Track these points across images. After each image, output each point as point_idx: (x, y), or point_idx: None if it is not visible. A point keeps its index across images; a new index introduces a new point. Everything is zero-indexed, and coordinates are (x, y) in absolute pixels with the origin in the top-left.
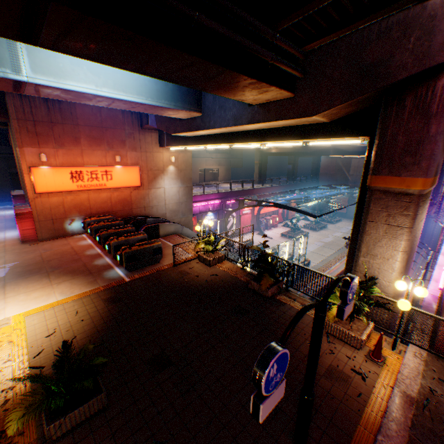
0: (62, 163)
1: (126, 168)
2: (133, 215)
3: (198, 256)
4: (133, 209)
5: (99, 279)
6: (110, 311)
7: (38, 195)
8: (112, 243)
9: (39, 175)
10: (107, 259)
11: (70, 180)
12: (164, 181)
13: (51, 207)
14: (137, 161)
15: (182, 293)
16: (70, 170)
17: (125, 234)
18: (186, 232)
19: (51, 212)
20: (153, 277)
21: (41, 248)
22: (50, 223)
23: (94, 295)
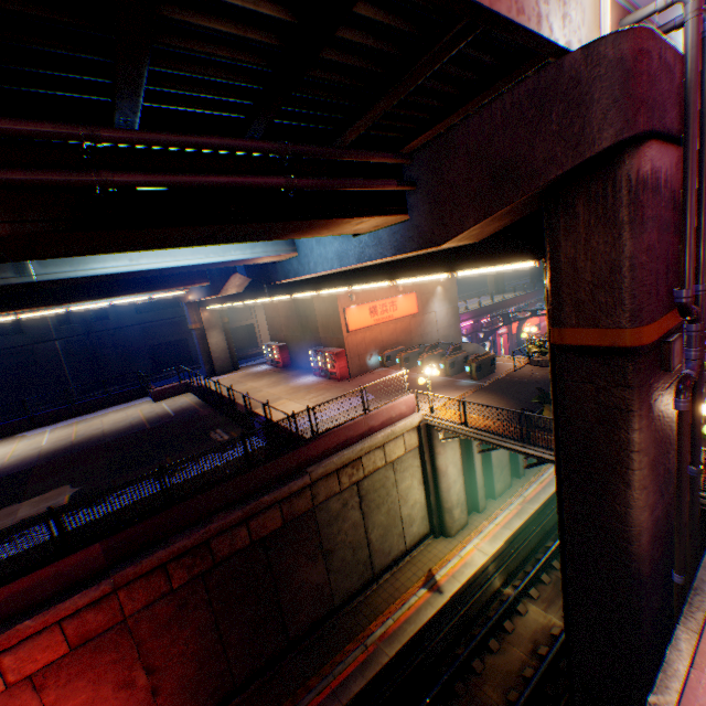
0: (361, 300)
1: (405, 296)
2: (412, 345)
3: (529, 361)
4: (412, 338)
5: (459, 387)
6: (503, 398)
7: (348, 334)
8: (447, 360)
9: (350, 315)
10: (441, 378)
11: (368, 316)
12: (433, 304)
13: (357, 344)
14: (412, 288)
15: (546, 383)
16: (368, 306)
17: (452, 353)
18: (481, 351)
19: (357, 349)
20: (504, 380)
21: (364, 381)
22: (356, 359)
23: (474, 394)
